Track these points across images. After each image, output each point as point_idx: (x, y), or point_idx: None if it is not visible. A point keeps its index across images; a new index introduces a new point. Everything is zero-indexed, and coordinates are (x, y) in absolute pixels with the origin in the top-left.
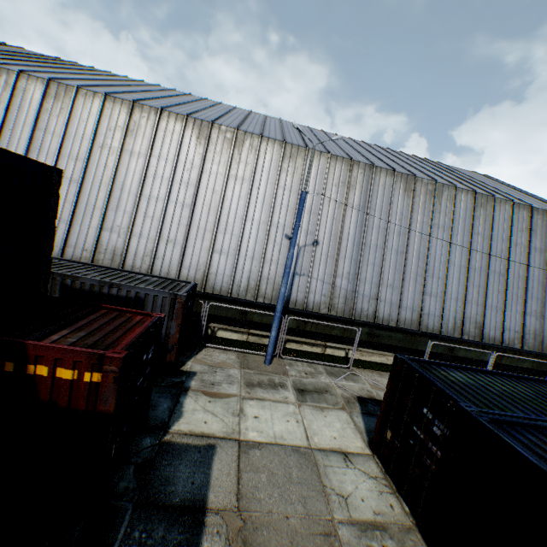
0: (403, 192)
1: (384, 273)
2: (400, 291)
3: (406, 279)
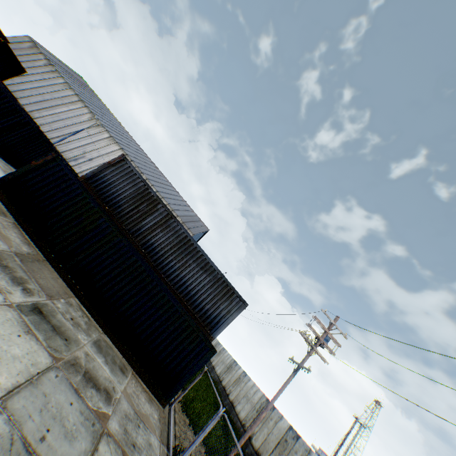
0: None
1: None
2: None
3: None
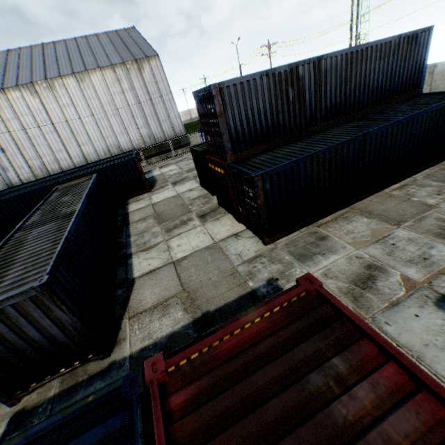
0: (32, 97)
1: (52, 146)
2: (66, 151)
3: (66, 143)
